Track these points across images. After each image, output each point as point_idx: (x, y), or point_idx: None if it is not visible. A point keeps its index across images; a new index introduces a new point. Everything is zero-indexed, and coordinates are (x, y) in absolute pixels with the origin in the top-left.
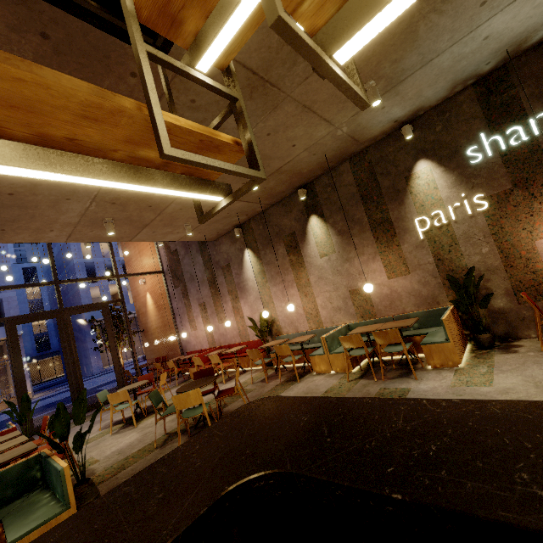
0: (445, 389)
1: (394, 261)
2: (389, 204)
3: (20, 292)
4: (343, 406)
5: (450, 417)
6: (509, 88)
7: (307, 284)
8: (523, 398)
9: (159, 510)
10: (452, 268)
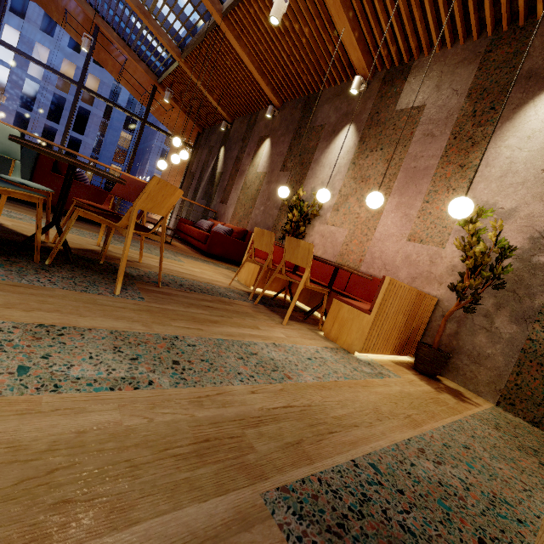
0: None
1: None
2: None
3: (115, 134)
4: None
5: None
6: None
7: None
8: None
9: None
10: None
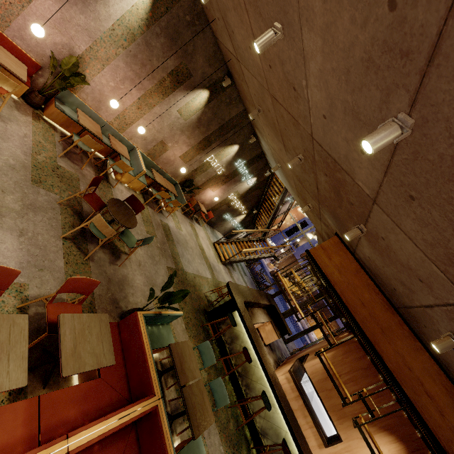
0: (176, 229)
1: (190, 156)
2: (219, 141)
3: None
4: (238, 286)
5: (243, 289)
6: (257, 161)
7: (150, 106)
8: (189, 240)
9: (245, 311)
10: (194, 175)
